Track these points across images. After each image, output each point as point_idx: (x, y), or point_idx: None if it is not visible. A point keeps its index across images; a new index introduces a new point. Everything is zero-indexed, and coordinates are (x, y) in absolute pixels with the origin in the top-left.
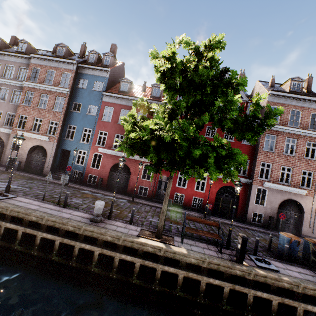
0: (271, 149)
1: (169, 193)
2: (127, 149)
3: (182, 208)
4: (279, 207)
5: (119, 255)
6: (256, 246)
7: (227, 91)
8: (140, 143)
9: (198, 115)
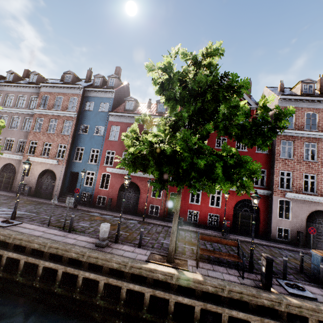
0: (289, 157)
1: (178, 211)
2: (128, 166)
3: (198, 227)
4: (307, 220)
5: (126, 284)
6: (284, 268)
7: (229, 95)
8: (140, 158)
9: (202, 124)
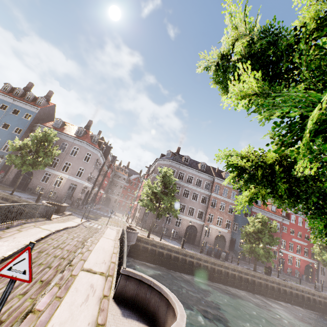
0: None
1: None
2: None
3: (293, 277)
4: None
5: None
6: None
7: None
8: None
9: None
